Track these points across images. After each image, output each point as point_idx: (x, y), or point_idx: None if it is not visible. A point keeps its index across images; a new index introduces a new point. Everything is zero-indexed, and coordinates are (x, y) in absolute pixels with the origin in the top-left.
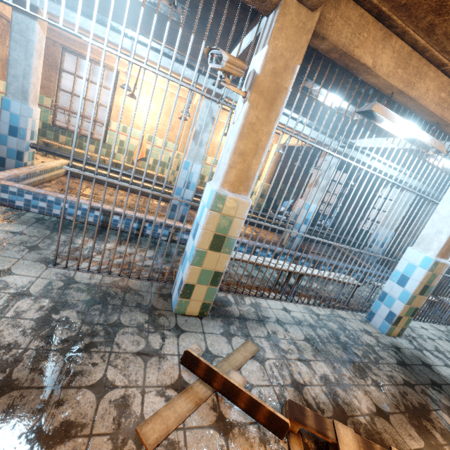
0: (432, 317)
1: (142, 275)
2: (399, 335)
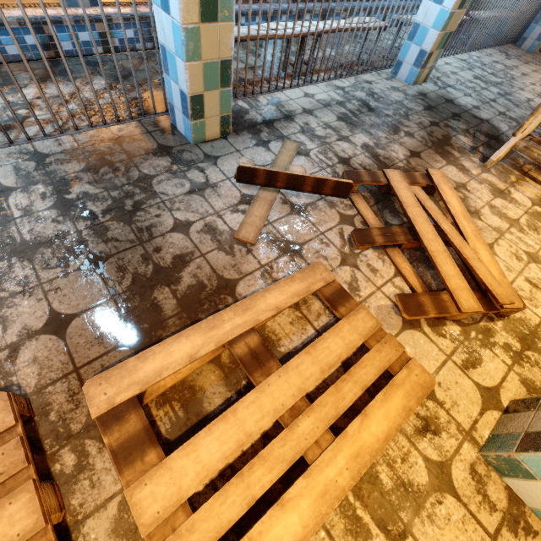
0: (456, 48)
1: (119, 117)
2: (425, 81)
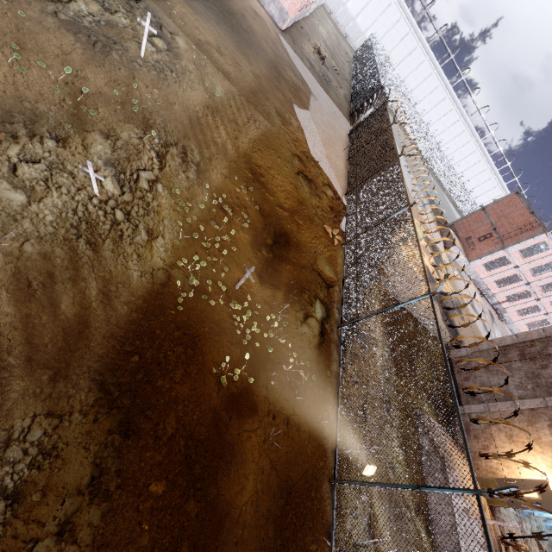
0: None
1: None
2: (548, 529)
